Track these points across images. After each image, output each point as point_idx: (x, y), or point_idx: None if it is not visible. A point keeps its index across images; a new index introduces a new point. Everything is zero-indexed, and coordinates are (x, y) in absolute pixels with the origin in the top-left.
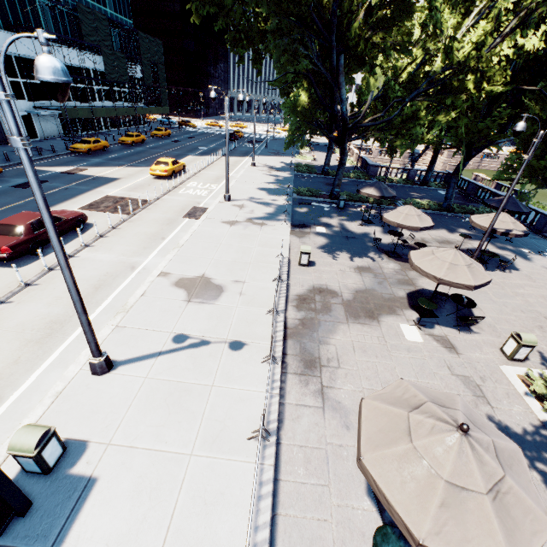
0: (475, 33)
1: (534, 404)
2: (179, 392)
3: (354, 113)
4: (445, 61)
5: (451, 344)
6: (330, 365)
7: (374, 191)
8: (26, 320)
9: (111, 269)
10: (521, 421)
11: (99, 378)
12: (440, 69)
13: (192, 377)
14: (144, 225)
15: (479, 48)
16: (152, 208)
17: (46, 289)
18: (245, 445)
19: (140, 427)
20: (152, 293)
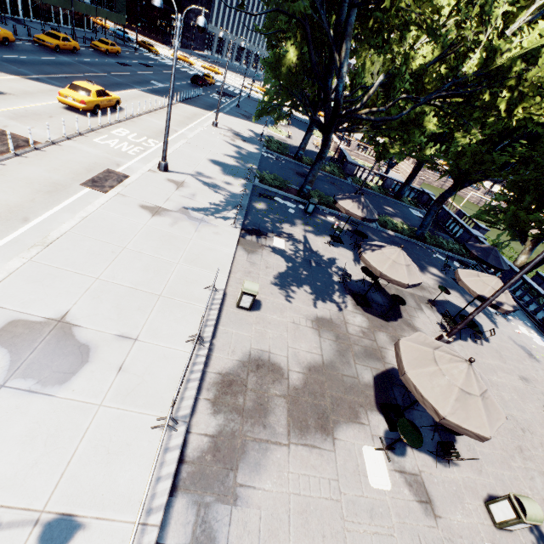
0: (529, 36)
1: None
2: None
3: (346, 95)
4: (482, 63)
5: (427, 494)
6: None
7: (354, 208)
8: None
9: None
10: None
11: None
12: (473, 71)
13: None
14: (1, 185)
15: (528, 58)
16: (35, 156)
17: None
18: None
19: None
20: None
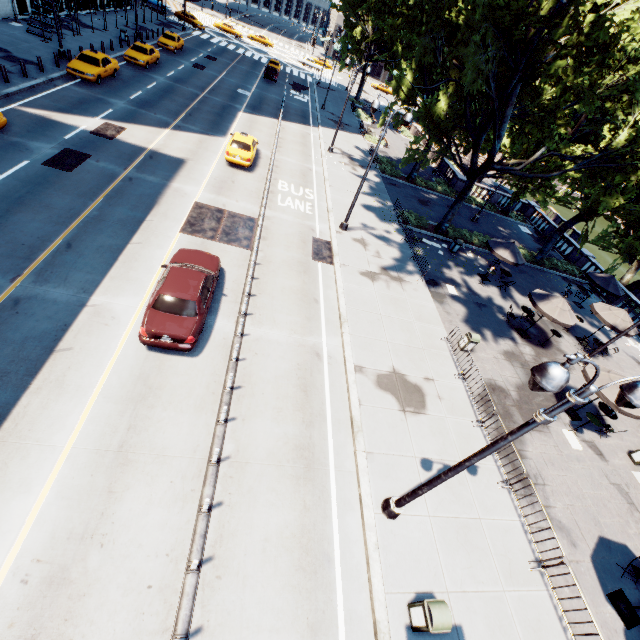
0: None
1: None
2: (462, 530)
3: None
4: (629, 141)
5: (599, 451)
6: (538, 482)
7: (509, 256)
8: (271, 446)
9: (298, 358)
10: None
11: (395, 522)
12: (620, 146)
13: (461, 511)
14: (280, 273)
15: None
16: (268, 236)
17: (255, 395)
18: (531, 576)
19: (458, 571)
20: (367, 401)
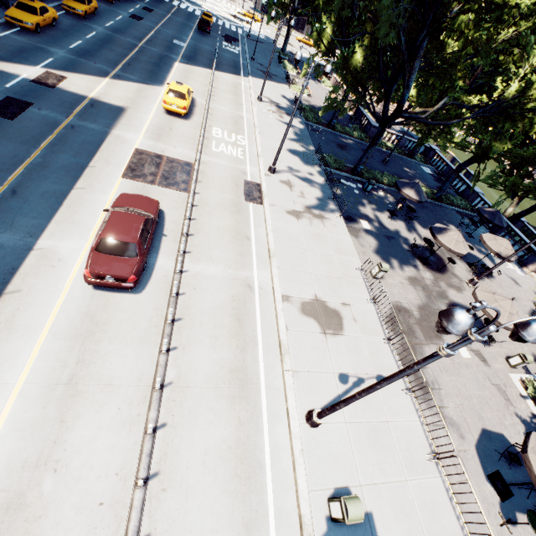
0: None
1: (530, 402)
2: (372, 432)
3: None
4: (519, 91)
5: (484, 358)
6: (435, 387)
7: (414, 195)
8: (209, 371)
9: (232, 291)
10: (527, 414)
11: (317, 429)
12: (511, 96)
13: (372, 416)
14: (215, 213)
15: None
16: (203, 179)
17: (194, 325)
18: (428, 466)
19: (369, 467)
20: (293, 326)
